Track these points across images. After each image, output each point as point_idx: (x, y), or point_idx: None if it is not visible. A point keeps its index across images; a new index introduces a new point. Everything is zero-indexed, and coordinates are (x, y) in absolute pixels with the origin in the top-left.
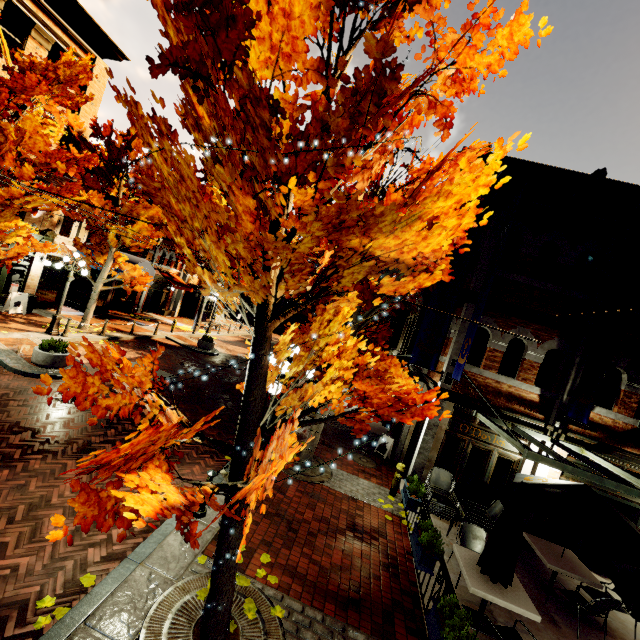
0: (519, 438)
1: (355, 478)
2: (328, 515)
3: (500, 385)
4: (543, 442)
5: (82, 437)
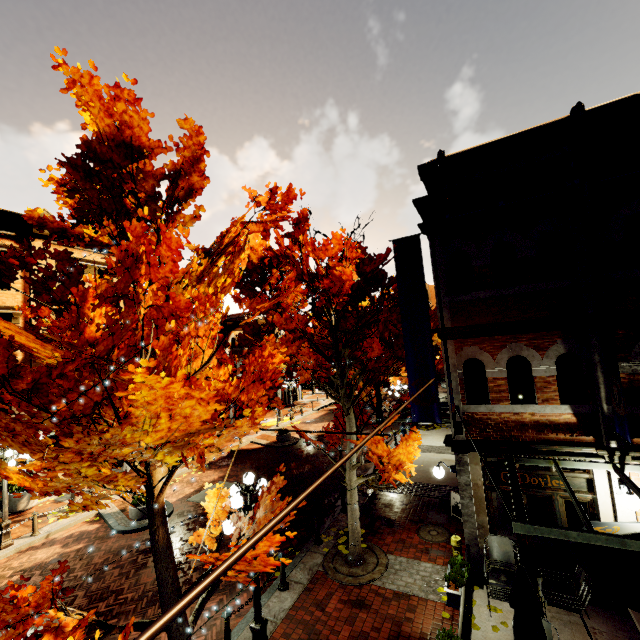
0: (578, 472)
1: (415, 564)
2: (369, 628)
3: (520, 416)
4: (608, 471)
5: (153, 588)
